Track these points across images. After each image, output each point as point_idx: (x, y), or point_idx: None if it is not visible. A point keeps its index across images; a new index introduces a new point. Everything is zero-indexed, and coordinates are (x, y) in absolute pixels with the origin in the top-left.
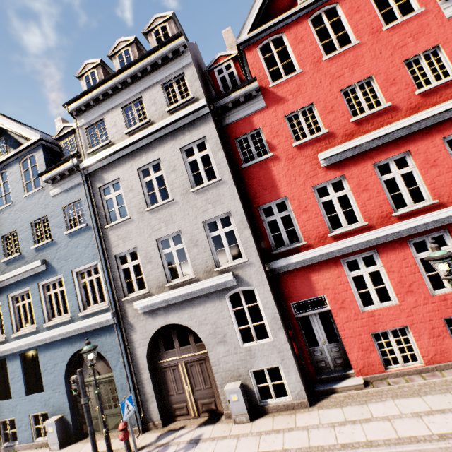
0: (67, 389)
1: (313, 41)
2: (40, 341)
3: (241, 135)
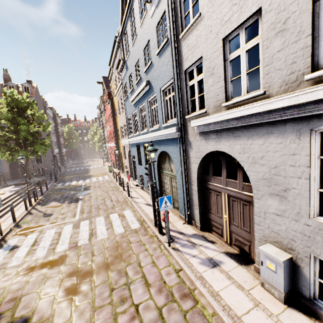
0: (158, 172)
1: None
2: (148, 139)
3: None
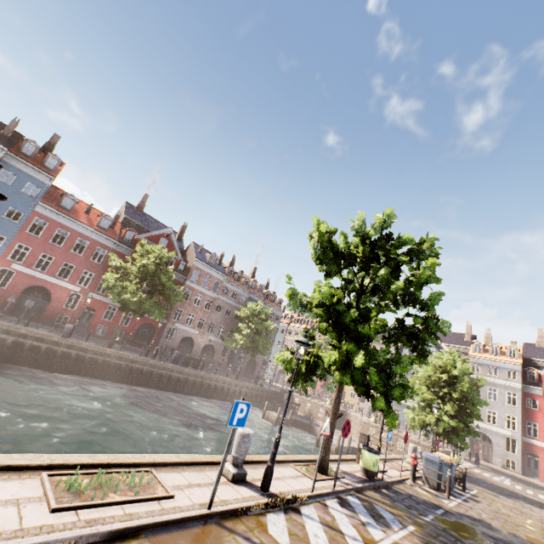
0: None
1: None
2: None
3: (529, 398)
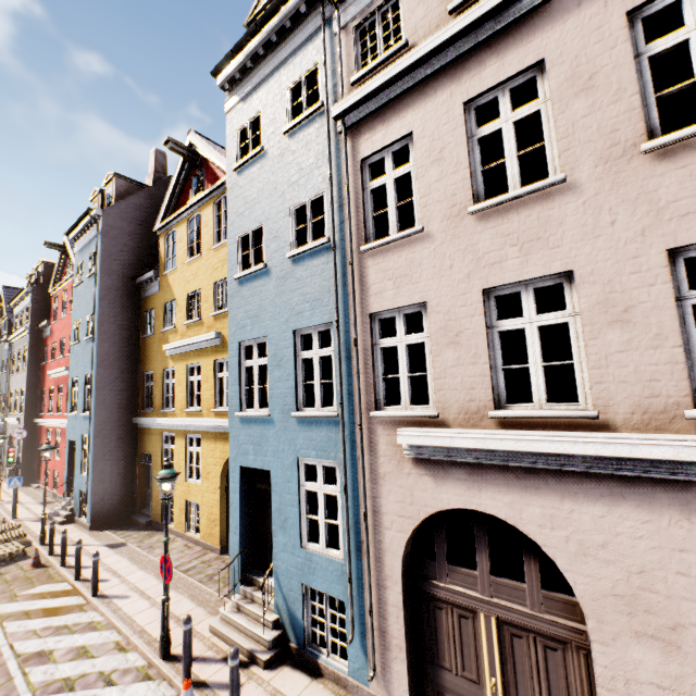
0: None
1: (62, 306)
2: None
3: (46, 346)
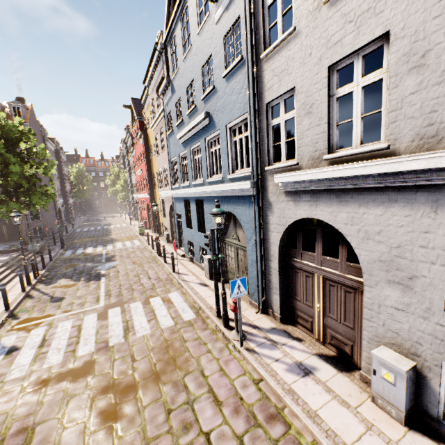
0: (217, 240)
1: None
2: (204, 193)
3: None
